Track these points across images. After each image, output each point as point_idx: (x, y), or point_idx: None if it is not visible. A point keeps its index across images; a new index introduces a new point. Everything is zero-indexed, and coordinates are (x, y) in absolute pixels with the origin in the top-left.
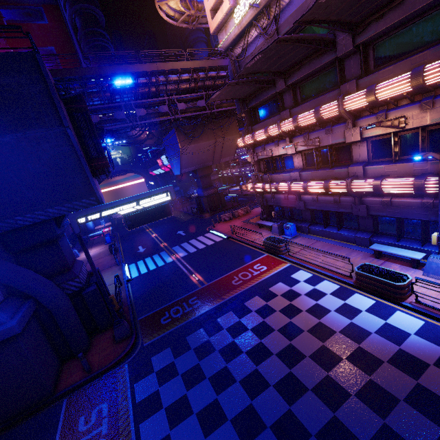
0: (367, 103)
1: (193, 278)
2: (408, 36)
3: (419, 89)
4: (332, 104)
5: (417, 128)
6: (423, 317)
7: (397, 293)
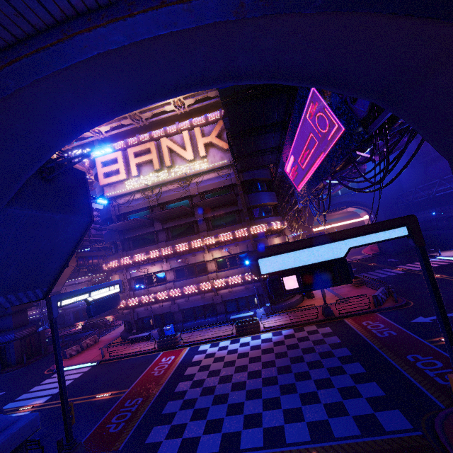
0: (215, 242)
1: (101, 397)
2: (223, 219)
3: (234, 238)
4: (198, 240)
5: (235, 254)
6: (270, 332)
7: (257, 327)
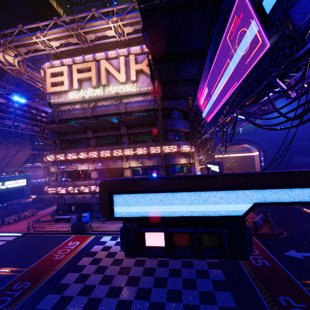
0: (133, 154)
1: (1, 272)
2: (143, 137)
3: (148, 153)
4: (119, 150)
5: (147, 166)
6: None
7: None
